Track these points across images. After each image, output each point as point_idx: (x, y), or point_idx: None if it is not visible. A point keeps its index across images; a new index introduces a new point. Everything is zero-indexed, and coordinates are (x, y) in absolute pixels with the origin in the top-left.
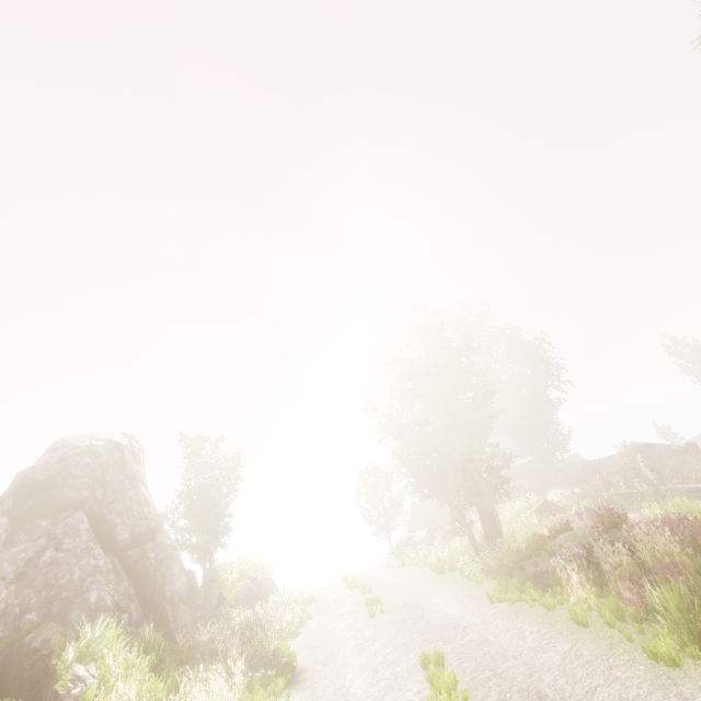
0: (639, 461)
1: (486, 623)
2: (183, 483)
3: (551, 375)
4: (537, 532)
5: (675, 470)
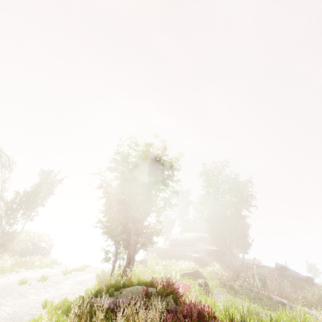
0: (254, 270)
1: (10, 319)
2: (32, 187)
3: (247, 209)
4: (130, 278)
5: (278, 286)
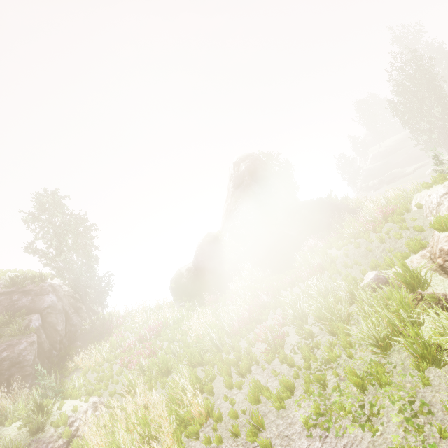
0: None
1: None
2: None
3: None
4: None
5: None
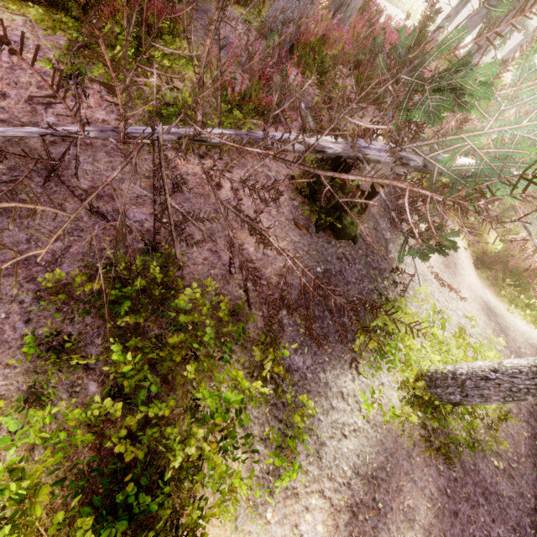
0: None
1: None
2: None
3: None
4: None
5: None
